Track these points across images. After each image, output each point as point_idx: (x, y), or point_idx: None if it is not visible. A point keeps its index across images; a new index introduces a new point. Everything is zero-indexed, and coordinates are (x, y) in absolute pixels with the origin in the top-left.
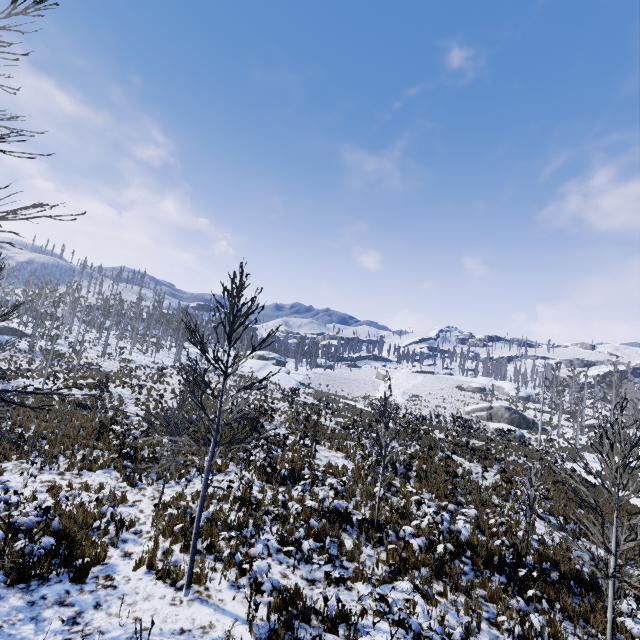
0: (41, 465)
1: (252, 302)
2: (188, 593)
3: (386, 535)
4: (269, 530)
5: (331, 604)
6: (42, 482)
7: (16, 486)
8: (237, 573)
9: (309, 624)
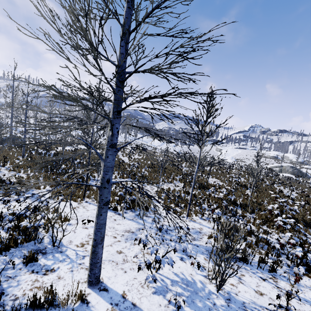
0: None
1: (212, 106)
2: (187, 218)
3: (254, 210)
4: (203, 204)
5: (247, 227)
6: None
7: None
8: (200, 215)
9: (238, 232)
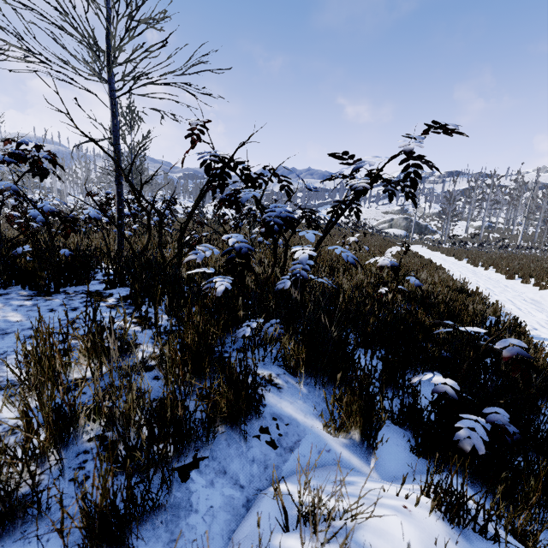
0: None
1: None
2: None
3: None
4: None
5: None
6: None
7: None
8: None
9: None
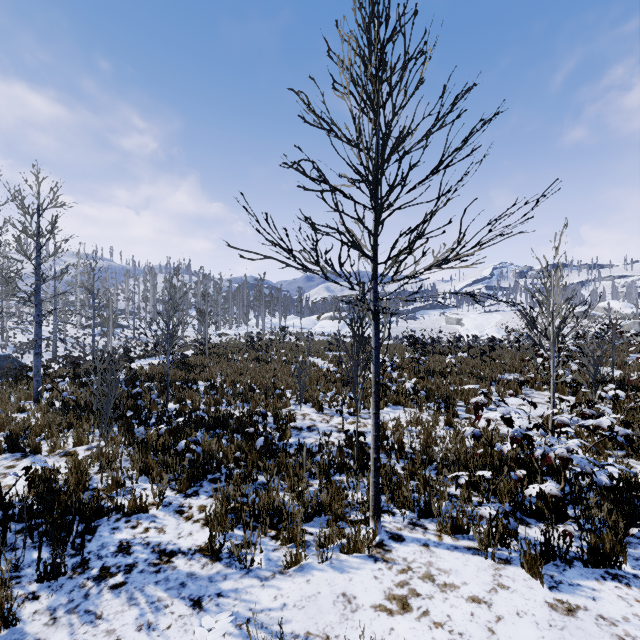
0: (315, 410)
1: None
2: None
3: None
4: None
5: None
6: (350, 423)
7: (330, 430)
8: None
9: None
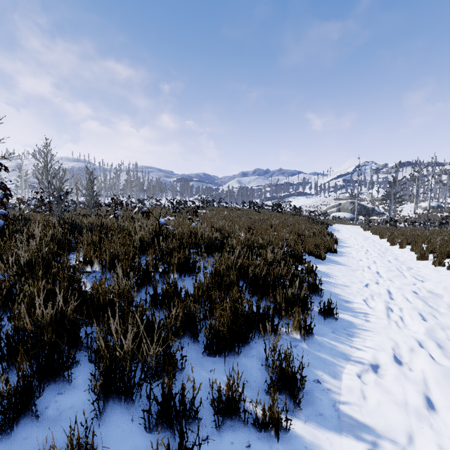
0: None
1: None
2: None
3: None
4: None
5: None
6: None
7: None
8: None
9: None
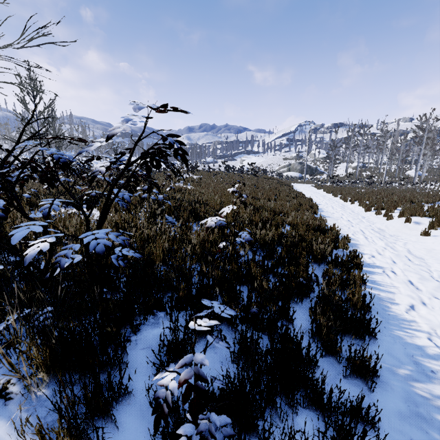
0: None
1: None
2: None
3: None
4: None
5: None
6: None
7: None
8: None
9: None
